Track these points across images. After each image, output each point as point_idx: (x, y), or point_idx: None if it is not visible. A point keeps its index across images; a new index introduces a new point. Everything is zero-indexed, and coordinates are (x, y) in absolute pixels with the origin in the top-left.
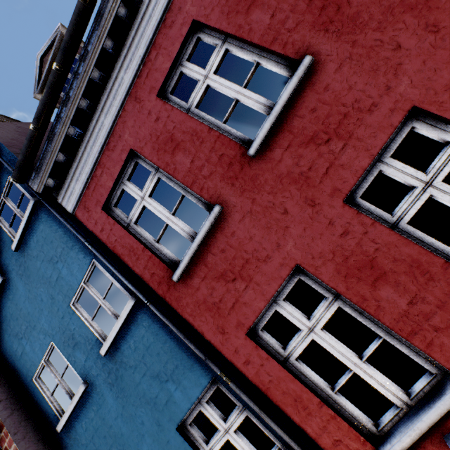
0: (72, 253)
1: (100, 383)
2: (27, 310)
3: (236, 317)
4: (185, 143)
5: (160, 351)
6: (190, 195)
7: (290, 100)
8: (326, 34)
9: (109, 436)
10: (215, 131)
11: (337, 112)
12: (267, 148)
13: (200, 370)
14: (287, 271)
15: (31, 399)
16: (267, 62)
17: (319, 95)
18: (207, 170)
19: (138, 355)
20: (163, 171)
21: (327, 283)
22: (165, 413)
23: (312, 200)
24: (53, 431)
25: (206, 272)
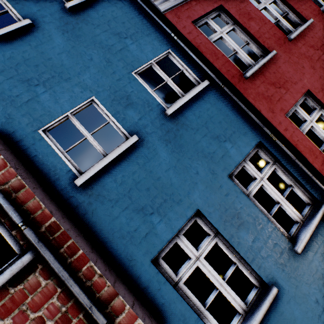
0: (146, 38)
1: (153, 139)
2: (61, 62)
3: (280, 105)
4: (256, 19)
5: (222, 121)
6: (252, 44)
7: (304, 30)
8: (315, 18)
9: (154, 187)
10: (272, 23)
11: (320, 42)
12: (295, 41)
13: (251, 135)
14: (304, 91)
15: (24, 152)
16: (291, 15)
17: (314, 34)
18: (267, 36)
19: (201, 121)
20: (237, 26)
21: (320, 100)
22: (220, 164)
23: (313, 67)
24: (59, 189)
25: (264, 80)
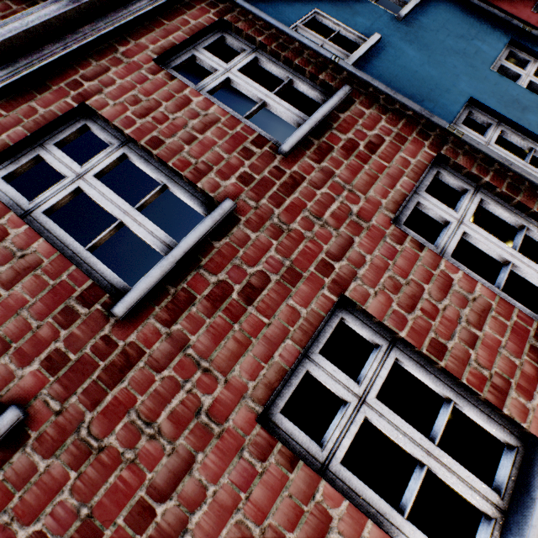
0: None
1: (394, 41)
2: None
3: (522, 3)
4: None
5: (460, 23)
6: None
7: None
8: None
9: (414, 80)
10: None
11: None
12: None
13: (499, 34)
14: None
15: None
16: None
17: None
18: None
19: (438, 24)
20: None
21: None
22: (476, 59)
23: None
24: None
25: None
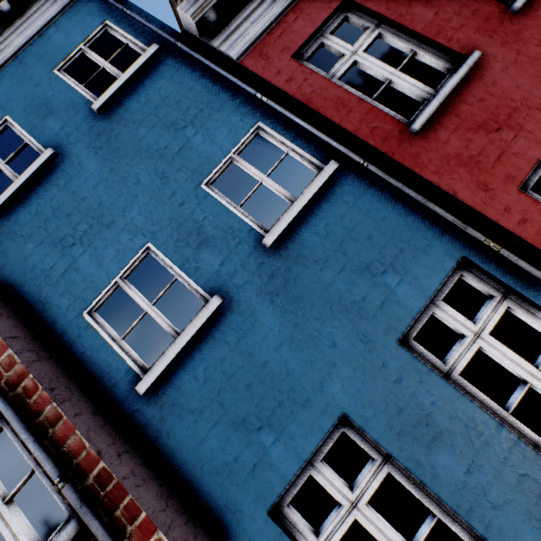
0: (217, 115)
1: (248, 296)
2: (99, 199)
3: (504, 170)
4: None
5: (373, 233)
6: (425, 51)
7: None
8: None
9: (258, 382)
10: None
11: None
12: (530, 8)
13: (441, 249)
14: None
15: (69, 350)
16: None
17: None
18: (456, 23)
19: (331, 243)
20: (386, 27)
21: None
22: (379, 320)
23: None
24: (118, 402)
25: (458, 123)
